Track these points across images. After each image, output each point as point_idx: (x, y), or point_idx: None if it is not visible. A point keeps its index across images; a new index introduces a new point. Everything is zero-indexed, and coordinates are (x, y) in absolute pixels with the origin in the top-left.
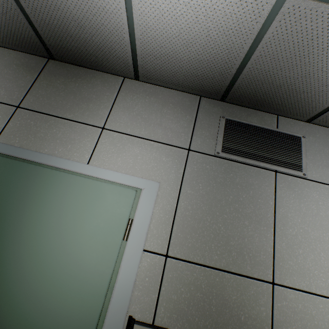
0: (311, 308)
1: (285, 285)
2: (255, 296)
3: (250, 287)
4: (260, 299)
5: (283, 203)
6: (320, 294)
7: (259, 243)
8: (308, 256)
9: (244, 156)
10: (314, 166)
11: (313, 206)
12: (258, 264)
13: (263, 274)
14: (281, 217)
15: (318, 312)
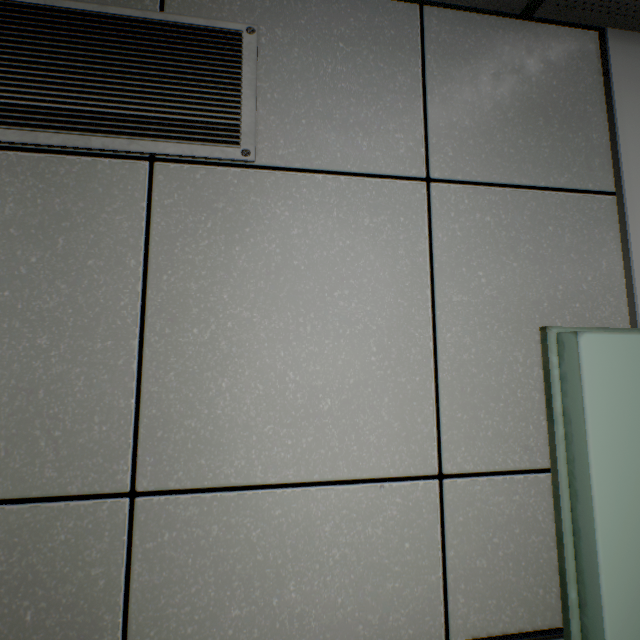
0: (250, 526)
1: (173, 489)
2: (74, 545)
3: (55, 526)
4: (90, 549)
5: (175, 255)
6: (278, 483)
7: (90, 392)
8: (248, 392)
9: (30, 122)
10: (286, 123)
11: (273, 247)
12: (84, 454)
13: (101, 477)
14: (168, 299)
15: (271, 529)
